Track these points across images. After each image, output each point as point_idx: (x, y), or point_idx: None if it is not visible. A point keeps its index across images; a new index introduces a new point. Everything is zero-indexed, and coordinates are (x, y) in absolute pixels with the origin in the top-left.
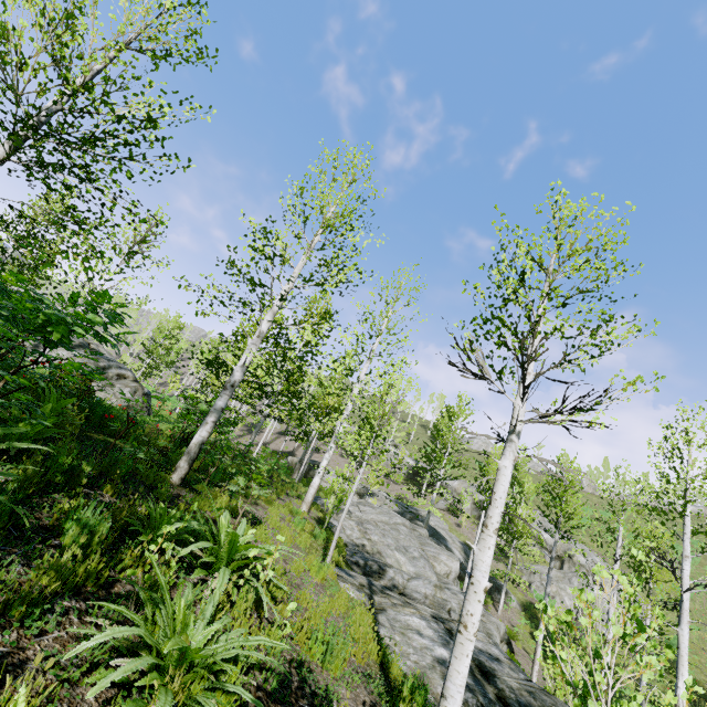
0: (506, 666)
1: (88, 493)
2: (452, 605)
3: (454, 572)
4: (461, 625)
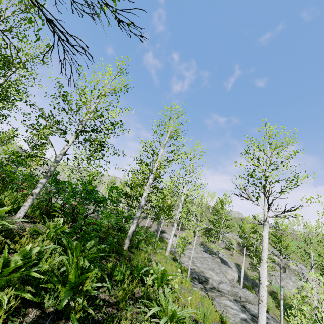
0: (272, 321)
1: (108, 258)
2: (240, 294)
3: (236, 278)
4: (260, 300)
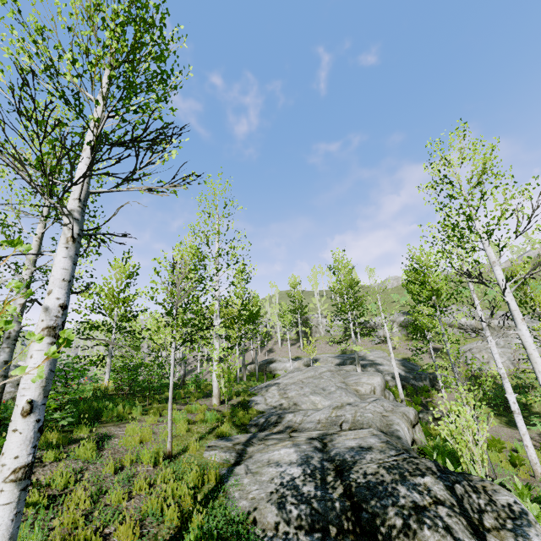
0: (376, 451)
1: None
2: (346, 418)
3: (378, 386)
4: None
